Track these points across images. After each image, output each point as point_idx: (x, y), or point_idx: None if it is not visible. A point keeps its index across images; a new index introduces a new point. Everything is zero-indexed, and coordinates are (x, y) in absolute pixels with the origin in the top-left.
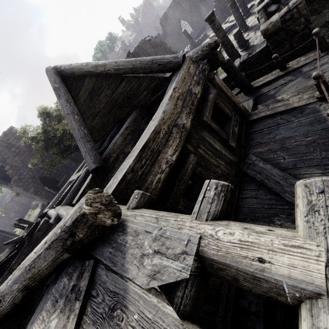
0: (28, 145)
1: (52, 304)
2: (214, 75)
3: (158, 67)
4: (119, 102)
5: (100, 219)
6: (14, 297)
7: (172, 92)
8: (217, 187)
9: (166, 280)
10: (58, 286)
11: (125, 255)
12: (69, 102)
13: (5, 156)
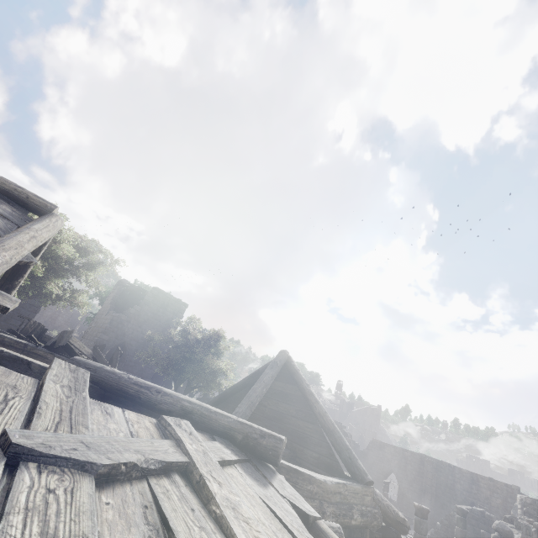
0: (169, 323)
1: (210, 439)
2: (379, 537)
3: (348, 458)
4: (289, 426)
5: (281, 451)
6: (171, 403)
7: (341, 483)
8: (339, 529)
9: (296, 504)
10: (218, 438)
11: (273, 478)
12: (272, 378)
13: (153, 304)
